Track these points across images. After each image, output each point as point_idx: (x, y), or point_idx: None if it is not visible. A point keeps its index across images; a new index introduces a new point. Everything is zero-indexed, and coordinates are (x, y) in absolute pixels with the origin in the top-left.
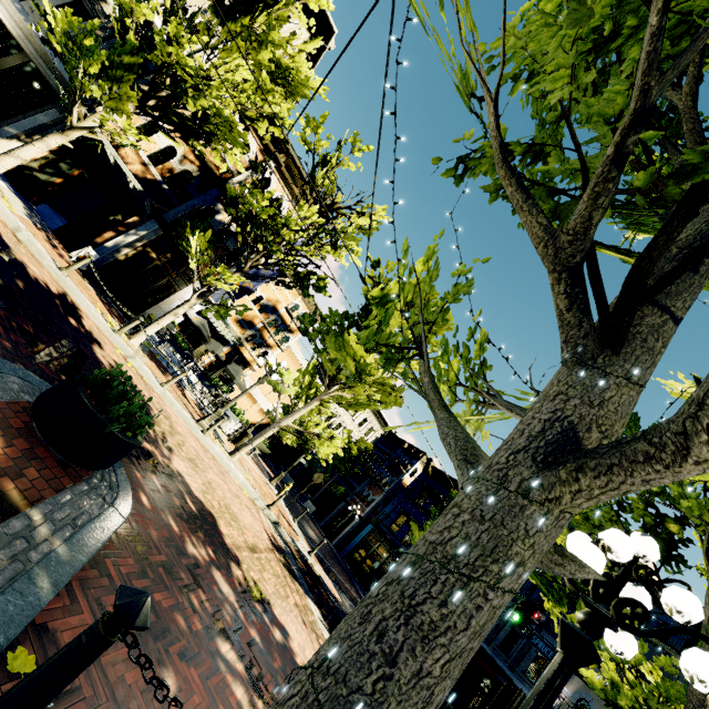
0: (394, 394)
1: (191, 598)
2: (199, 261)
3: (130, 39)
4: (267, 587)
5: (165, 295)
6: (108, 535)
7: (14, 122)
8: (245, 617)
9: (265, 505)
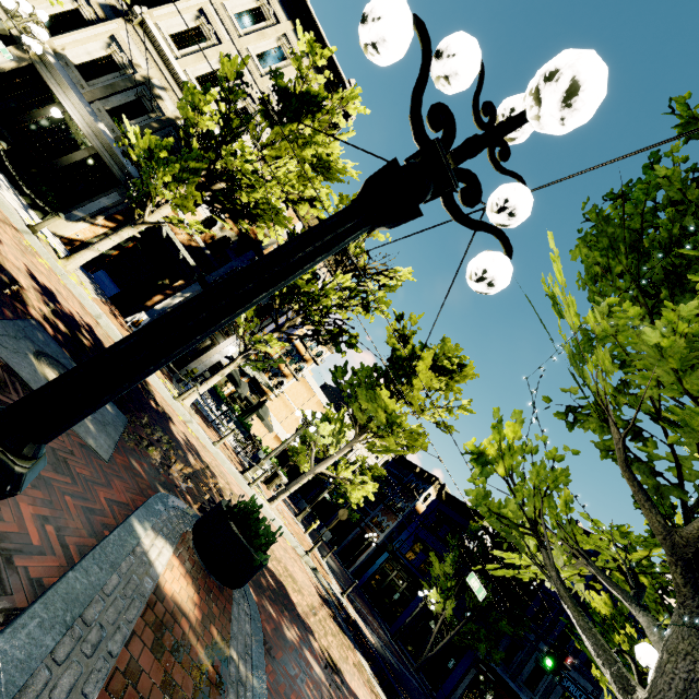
0: (421, 440)
1: (306, 690)
2: (246, 327)
3: (196, 148)
4: (334, 653)
5: (205, 348)
6: (263, 652)
7: (82, 206)
8: (335, 695)
9: (304, 552)
